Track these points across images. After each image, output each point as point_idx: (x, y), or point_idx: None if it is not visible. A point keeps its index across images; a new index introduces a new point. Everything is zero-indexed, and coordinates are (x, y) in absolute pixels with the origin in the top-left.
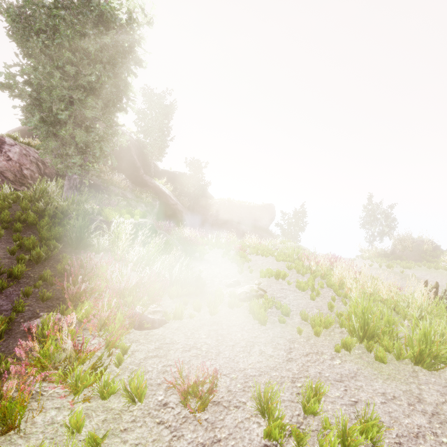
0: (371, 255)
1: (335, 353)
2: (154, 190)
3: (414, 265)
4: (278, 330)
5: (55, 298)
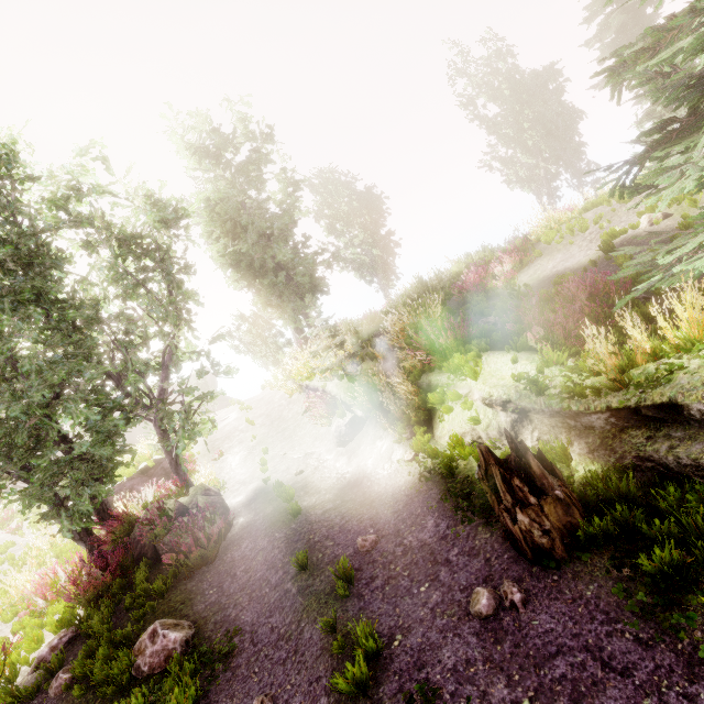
0: None
1: None
2: None
3: None
4: None
5: None
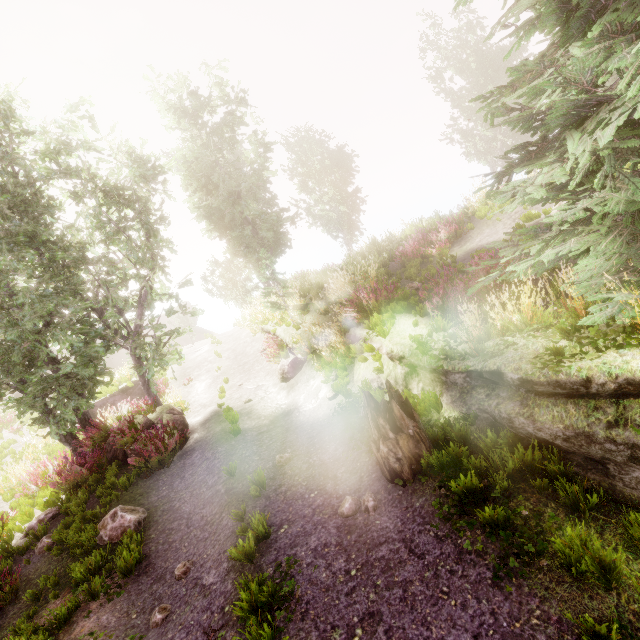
0: None
1: None
2: None
3: None
4: None
5: None
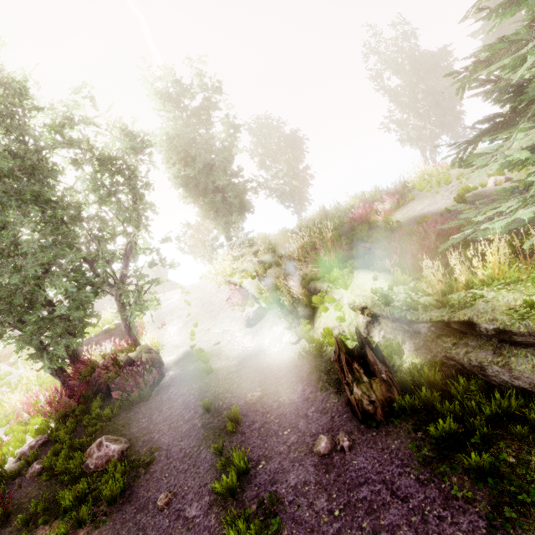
0: None
1: None
2: None
3: None
4: None
5: None
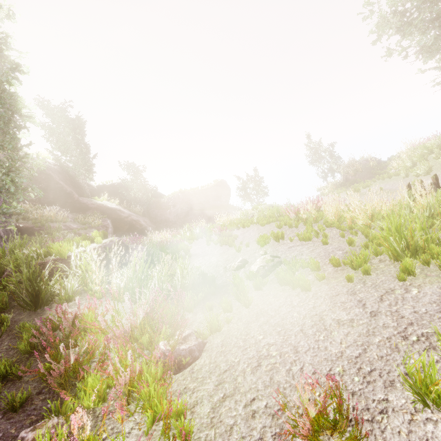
0: (330, 189)
1: (402, 283)
2: (99, 210)
3: (370, 183)
4: (327, 289)
5: (35, 394)
